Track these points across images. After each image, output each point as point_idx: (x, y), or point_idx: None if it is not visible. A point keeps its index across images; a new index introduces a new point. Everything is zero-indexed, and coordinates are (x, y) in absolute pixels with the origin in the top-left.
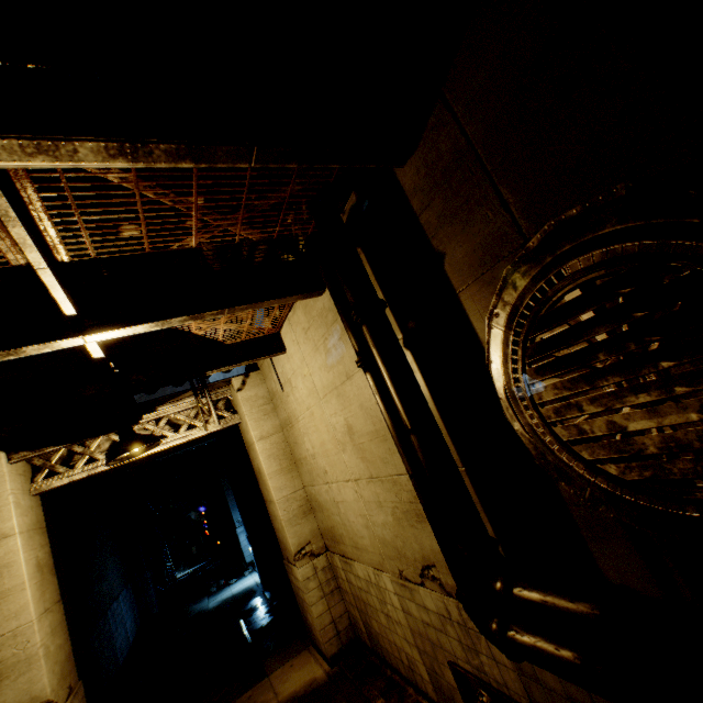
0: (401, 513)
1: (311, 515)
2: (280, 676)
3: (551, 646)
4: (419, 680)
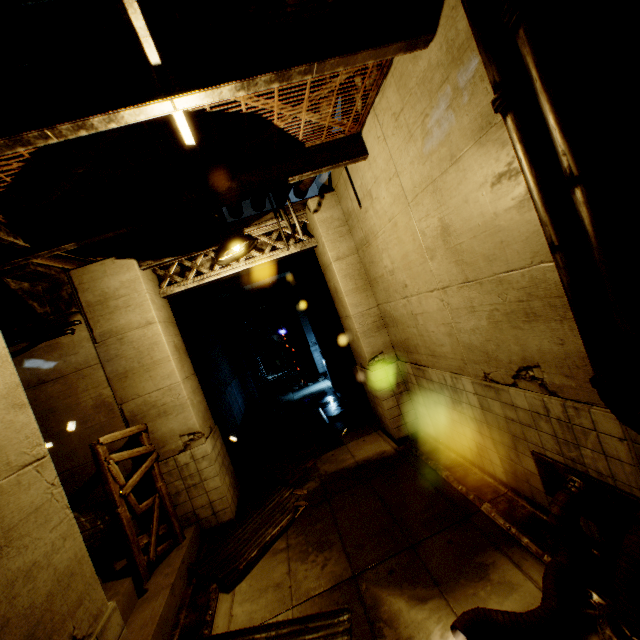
0: (501, 315)
1: (383, 330)
2: (355, 446)
3: None
4: (486, 464)
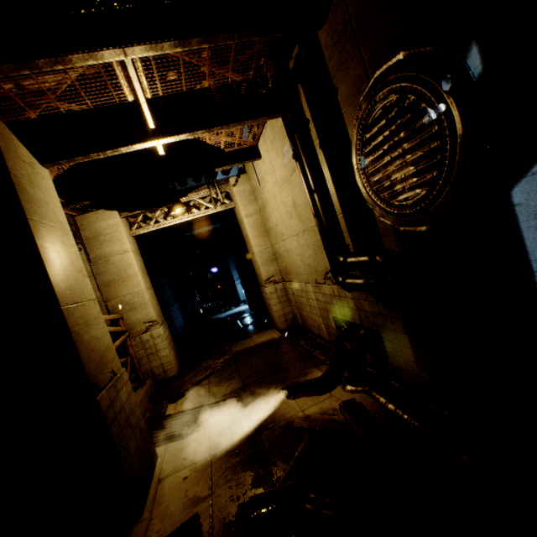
0: (317, 247)
1: (275, 262)
2: (257, 337)
3: (358, 279)
4: (322, 333)
